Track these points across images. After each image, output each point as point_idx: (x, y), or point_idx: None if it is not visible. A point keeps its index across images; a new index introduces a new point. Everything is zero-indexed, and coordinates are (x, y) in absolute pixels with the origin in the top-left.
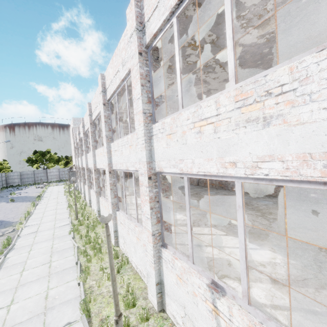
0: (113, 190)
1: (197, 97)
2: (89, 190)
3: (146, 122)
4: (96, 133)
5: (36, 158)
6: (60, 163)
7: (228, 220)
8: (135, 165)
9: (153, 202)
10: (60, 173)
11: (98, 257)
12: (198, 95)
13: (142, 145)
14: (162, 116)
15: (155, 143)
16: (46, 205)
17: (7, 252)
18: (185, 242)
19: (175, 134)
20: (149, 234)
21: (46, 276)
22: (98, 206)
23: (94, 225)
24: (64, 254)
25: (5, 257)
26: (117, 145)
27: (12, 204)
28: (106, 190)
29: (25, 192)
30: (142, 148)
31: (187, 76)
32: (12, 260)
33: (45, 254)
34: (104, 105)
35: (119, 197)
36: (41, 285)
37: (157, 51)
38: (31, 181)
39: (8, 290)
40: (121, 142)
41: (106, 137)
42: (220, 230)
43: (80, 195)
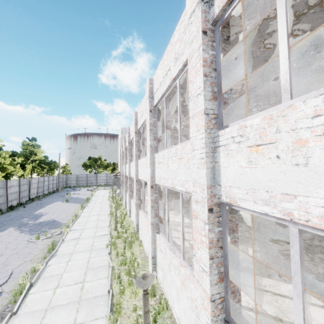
0: (154, 207)
1: (263, 98)
2: (130, 199)
3: (208, 127)
4: (140, 142)
5: (89, 163)
6: (108, 169)
7: (317, 275)
8: (185, 184)
9: (213, 248)
10: (107, 178)
11: (132, 290)
12: (265, 96)
13: (201, 160)
14: (232, 119)
15: (223, 158)
16: (91, 209)
17: (49, 258)
18: (253, 307)
19: (272, 145)
20: (205, 296)
21: (76, 302)
22: (137, 220)
23: (131, 241)
24: (98, 274)
25: (46, 264)
26: (162, 156)
27: (66, 204)
28: (146, 200)
29: (78, 193)
30: (200, 165)
31: (257, 69)
32: (51, 270)
33: (80, 269)
34: (151, 112)
35: (160, 216)
36: (69, 315)
37: (227, 28)
38: (84, 183)
39: (38, 312)
40: (168, 154)
41: (150, 147)
42: (310, 293)
43: (122, 202)
